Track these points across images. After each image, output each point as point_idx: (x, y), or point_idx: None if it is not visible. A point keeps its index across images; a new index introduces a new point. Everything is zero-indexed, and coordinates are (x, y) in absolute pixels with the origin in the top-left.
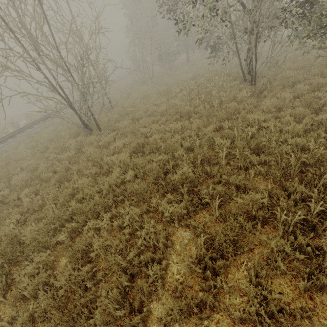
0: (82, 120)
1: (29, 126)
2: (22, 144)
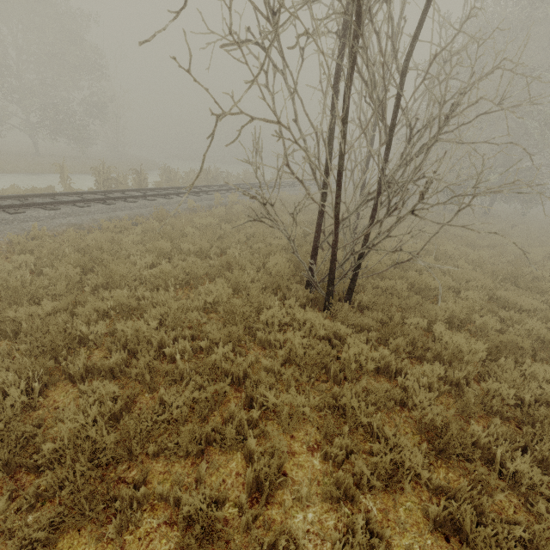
0: (331, 266)
1: (166, 193)
2: (139, 227)
